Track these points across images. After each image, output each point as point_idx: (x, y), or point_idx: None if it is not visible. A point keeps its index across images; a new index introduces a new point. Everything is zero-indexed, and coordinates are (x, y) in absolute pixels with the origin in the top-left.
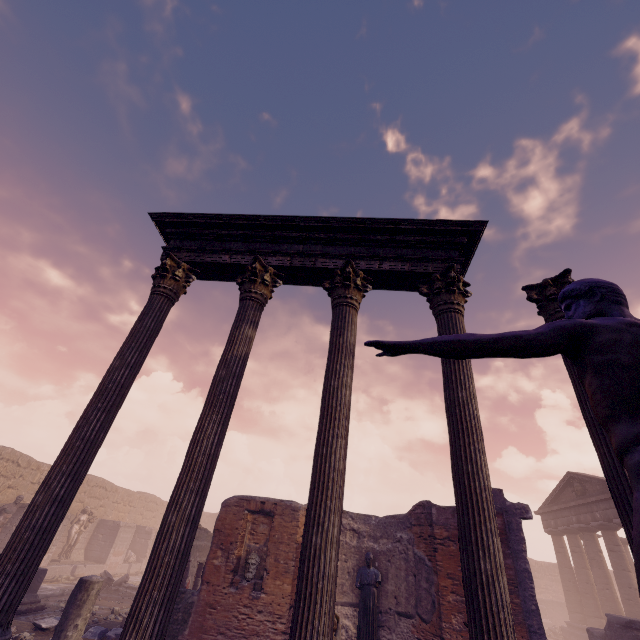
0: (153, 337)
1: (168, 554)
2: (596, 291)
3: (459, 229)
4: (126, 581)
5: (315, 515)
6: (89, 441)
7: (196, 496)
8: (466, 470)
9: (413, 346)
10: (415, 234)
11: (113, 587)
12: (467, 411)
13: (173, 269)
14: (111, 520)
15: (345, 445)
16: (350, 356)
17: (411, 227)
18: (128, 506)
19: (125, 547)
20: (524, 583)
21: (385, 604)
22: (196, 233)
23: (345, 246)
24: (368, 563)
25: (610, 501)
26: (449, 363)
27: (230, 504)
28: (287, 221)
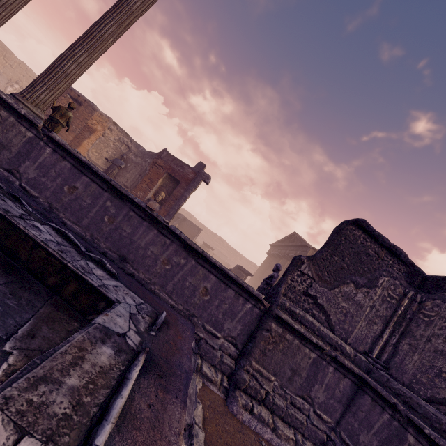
0: None
1: None
2: None
3: None
4: None
5: None
6: None
7: None
8: None
9: None
10: None
11: None
12: None
13: None
14: None
15: None
16: None
17: None
18: None
19: None
20: (180, 199)
21: (121, 180)
22: None
23: None
24: (121, 157)
25: (296, 248)
26: None
27: None
28: None
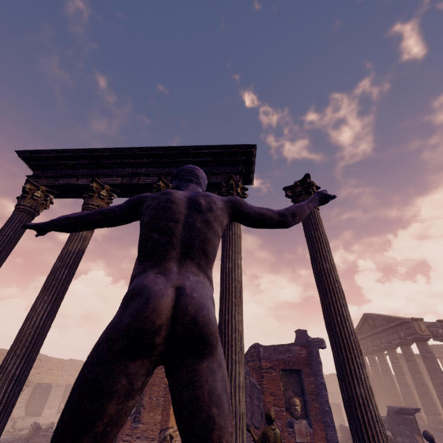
0: (12, 242)
1: None
2: (180, 173)
3: (238, 151)
4: (52, 427)
5: None
6: None
7: (22, 360)
8: (224, 319)
9: (44, 225)
10: (210, 156)
11: (41, 433)
12: (230, 277)
13: (33, 191)
14: (45, 383)
15: None
16: None
17: (205, 151)
18: (61, 371)
19: (57, 401)
20: (321, 392)
21: None
22: (53, 164)
23: (162, 167)
24: None
25: (390, 330)
26: (224, 244)
27: None
28: (118, 151)
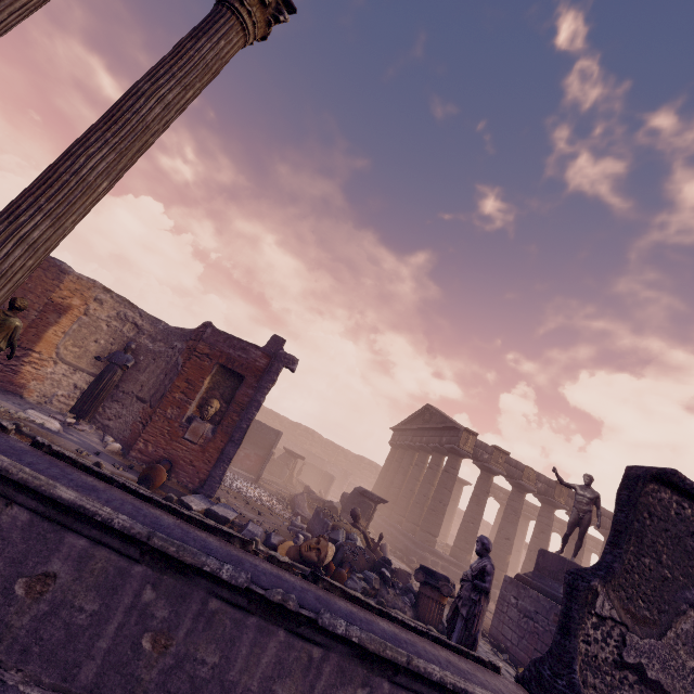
0: None
1: None
2: None
3: None
4: None
5: None
6: None
7: None
8: None
9: None
10: None
11: None
12: None
13: None
14: None
15: None
16: None
17: None
18: None
19: None
20: (250, 409)
21: (131, 388)
22: None
23: None
24: (125, 349)
25: (437, 431)
26: None
27: None
28: None
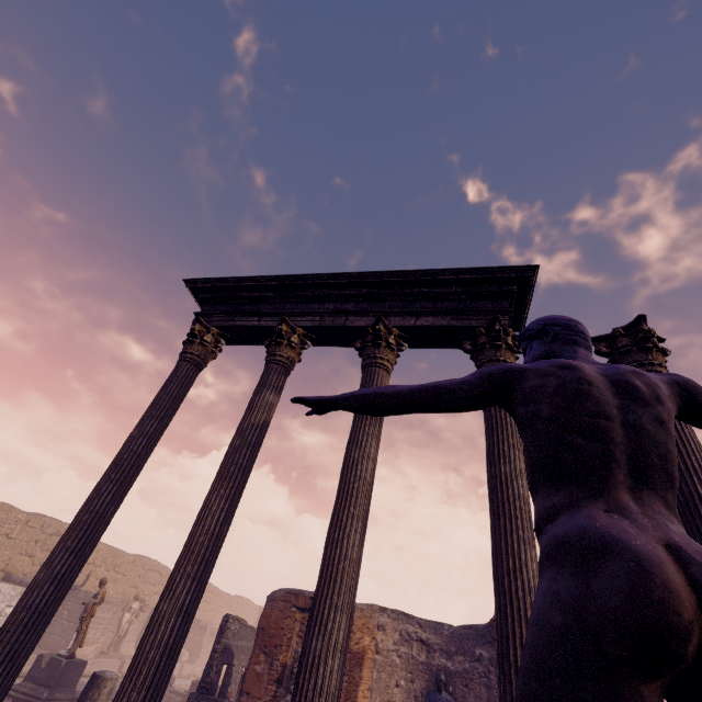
0: (176, 405)
1: (154, 649)
2: (549, 330)
3: (506, 276)
4: (171, 684)
5: (318, 613)
6: (97, 515)
7: (193, 582)
8: (506, 565)
9: (333, 401)
10: (456, 285)
11: None
12: (510, 490)
13: (202, 334)
14: None
15: (362, 528)
16: (376, 423)
17: (450, 277)
18: None
19: None
20: None
21: None
22: (228, 297)
23: (379, 302)
24: (438, 686)
25: None
26: (492, 431)
27: (276, 598)
28: (317, 279)
